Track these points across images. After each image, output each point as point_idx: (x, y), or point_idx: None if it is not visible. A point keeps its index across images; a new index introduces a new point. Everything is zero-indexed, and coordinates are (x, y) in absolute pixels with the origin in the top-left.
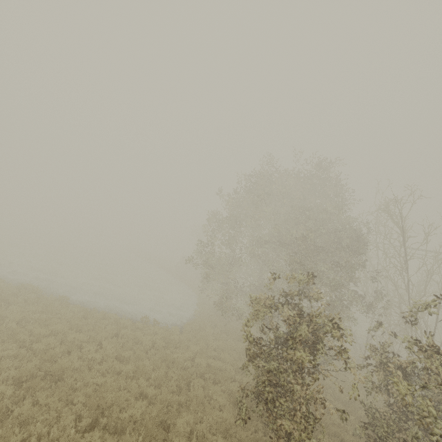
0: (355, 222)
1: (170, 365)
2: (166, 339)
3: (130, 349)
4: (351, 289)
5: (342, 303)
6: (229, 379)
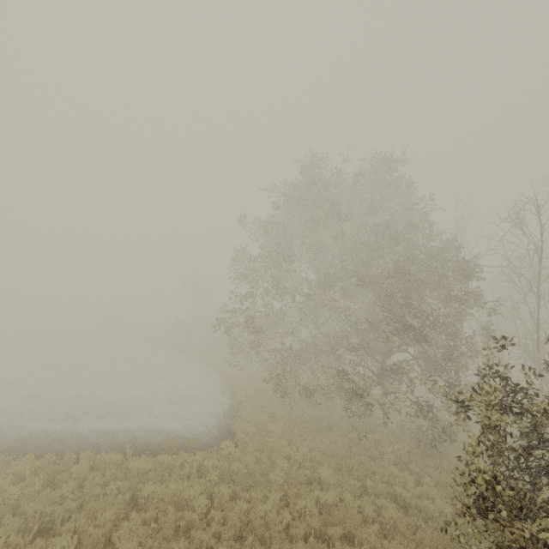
0: (436, 239)
1: (267, 541)
2: (224, 474)
3: (172, 527)
4: (462, 330)
5: (454, 351)
6: (364, 523)
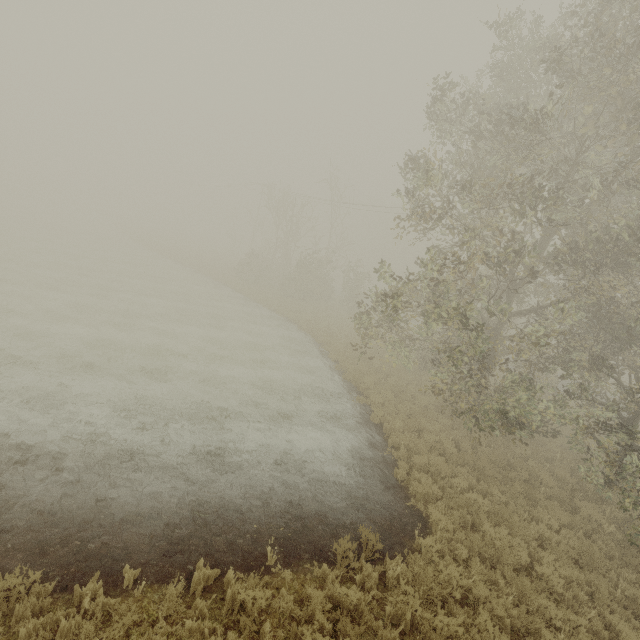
0: None
1: None
2: None
3: None
4: None
5: None
6: None
